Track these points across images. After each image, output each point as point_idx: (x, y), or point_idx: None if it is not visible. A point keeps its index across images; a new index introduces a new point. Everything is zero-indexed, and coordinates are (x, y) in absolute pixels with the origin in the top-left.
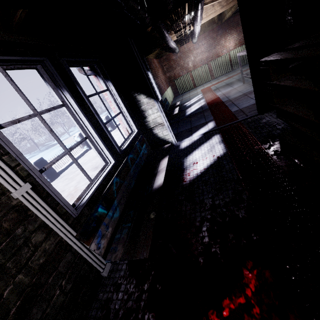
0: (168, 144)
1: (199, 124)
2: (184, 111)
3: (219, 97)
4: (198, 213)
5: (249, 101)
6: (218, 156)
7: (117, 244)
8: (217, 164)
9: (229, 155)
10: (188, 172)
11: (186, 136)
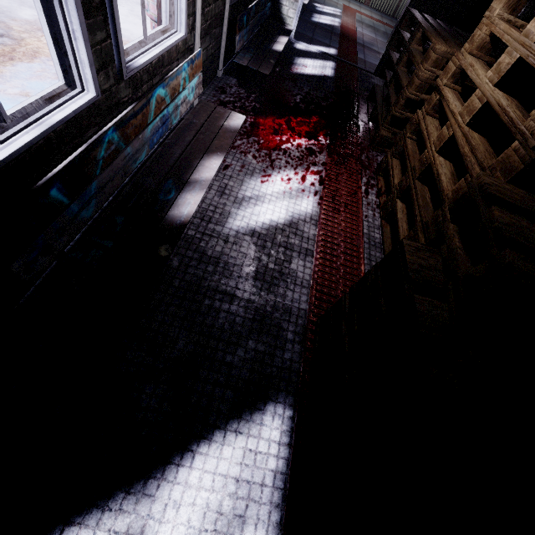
0: (290, 29)
1: (322, 41)
2: (311, 12)
3: (357, 33)
4: (296, 90)
5: (376, 61)
6: (325, 75)
7: (242, 58)
8: (322, 78)
9: (334, 80)
10: (297, 68)
11: (304, 41)
